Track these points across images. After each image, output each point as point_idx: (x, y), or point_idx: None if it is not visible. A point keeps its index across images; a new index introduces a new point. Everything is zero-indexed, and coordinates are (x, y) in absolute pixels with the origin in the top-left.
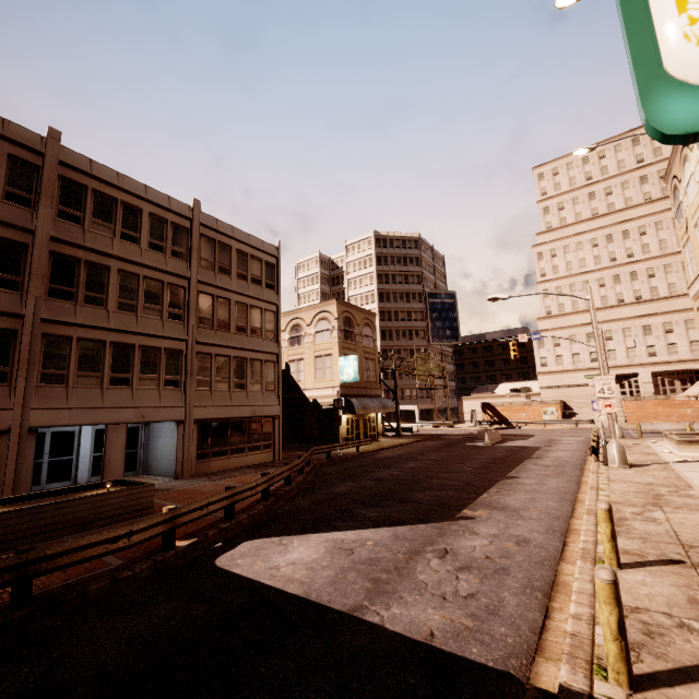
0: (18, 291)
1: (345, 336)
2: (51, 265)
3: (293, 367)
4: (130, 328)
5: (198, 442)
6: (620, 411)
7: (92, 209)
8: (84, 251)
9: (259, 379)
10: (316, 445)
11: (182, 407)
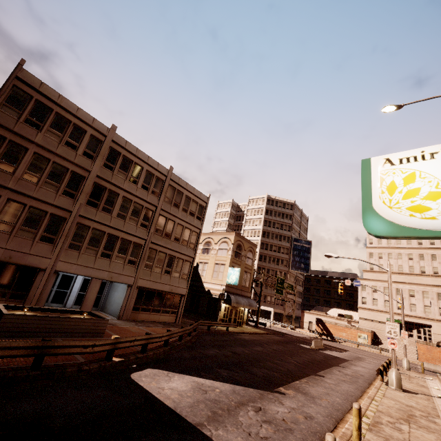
0: (73, 198)
1: (235, 255)
2: (92, 189)
3: (200, 266)
4: (120, 227)
5: (136, 300)
6: (415, 349)
7: (120, 164)
8: (110, 184)
9: (179, 270)
10: (203, 318)
11: (133, 277)
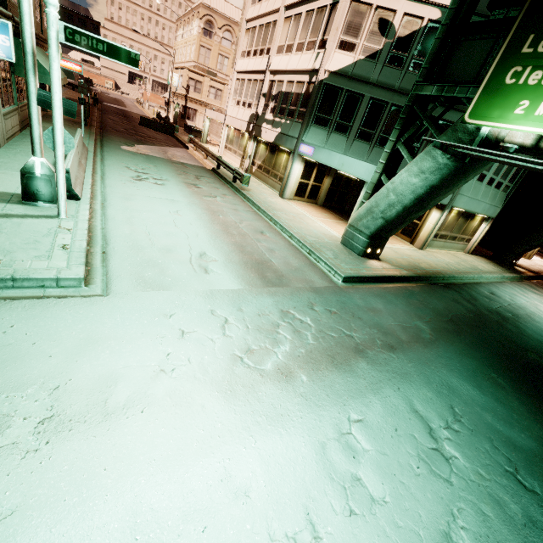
0: None
1: None
2: None
3: None
4: None
5: None
6: None
7: None
8: None
9: None
10: None
11: None
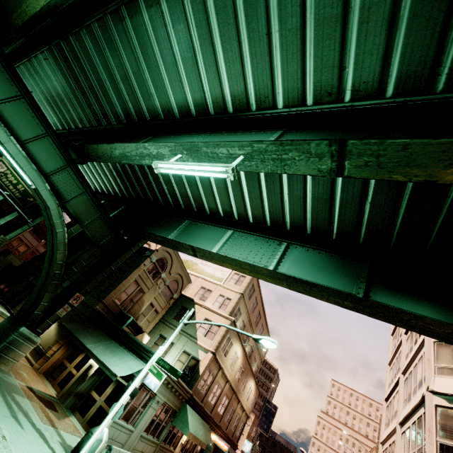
0: None
1: (250, 430)
2: None
3: None
4: None
5: None
6: None
7: None
8: None
9: None
10: None
11: None
